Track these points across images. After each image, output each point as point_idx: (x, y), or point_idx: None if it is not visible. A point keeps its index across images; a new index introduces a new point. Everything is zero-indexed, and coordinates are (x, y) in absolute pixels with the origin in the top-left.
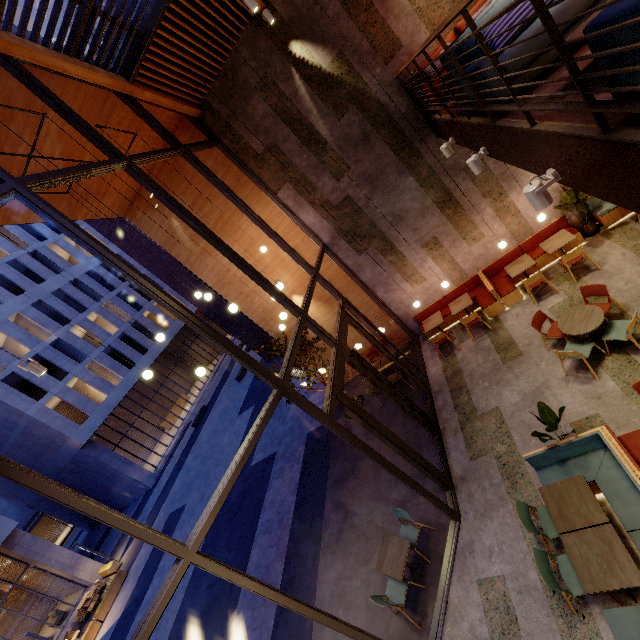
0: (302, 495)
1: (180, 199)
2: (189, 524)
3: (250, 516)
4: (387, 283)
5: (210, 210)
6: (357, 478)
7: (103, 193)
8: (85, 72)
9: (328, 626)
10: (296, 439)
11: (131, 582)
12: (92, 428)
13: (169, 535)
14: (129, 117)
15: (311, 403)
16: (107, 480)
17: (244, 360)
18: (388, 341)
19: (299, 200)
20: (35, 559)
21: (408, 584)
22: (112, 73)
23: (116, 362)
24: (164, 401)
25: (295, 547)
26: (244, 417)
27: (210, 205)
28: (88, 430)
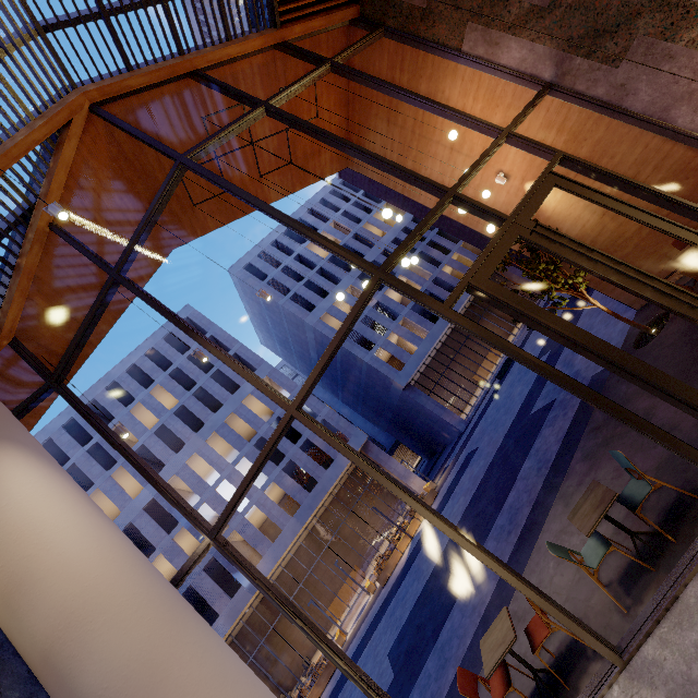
0: (565, 445)
1: (377, 123)
2: (476, 463)
3: (516, 461)
4: (694, 91)
5: (403, 119)
6: (619, 424)
7: (318, 151)
8: (241, 46)
9: (427, 520)
10: None
11: (438, 499)
12: (408, 374)
13: (463, 470)
14: (300, 64)
15: (414, 290)
16: (427, 419)
17: (334, 251)
18: (669, 200)
19: (491, 37)
20: (381, 464)
21: (632, 559)
22: (263, 31)
23: (422, 318)
24: (476, 356)
25: (543, 496)
26: None
27: (401, 113)
28: (405, 376)
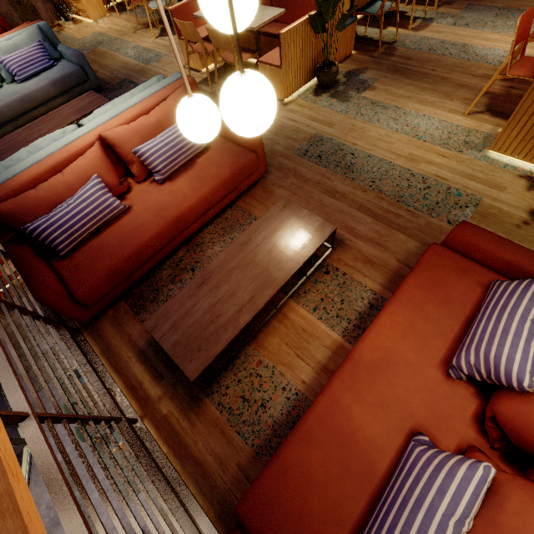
0: None
1: None
2: None
3: None
4: None
5: None
6: None
7: None
8: None
9: None
10: None
11: None
12: None
13: None
14: None
15: None
16: None
17: None
18: None
19: None
20: None
21: None
22: None
23: None
24: None
25: None
26: None
27: None
28: None
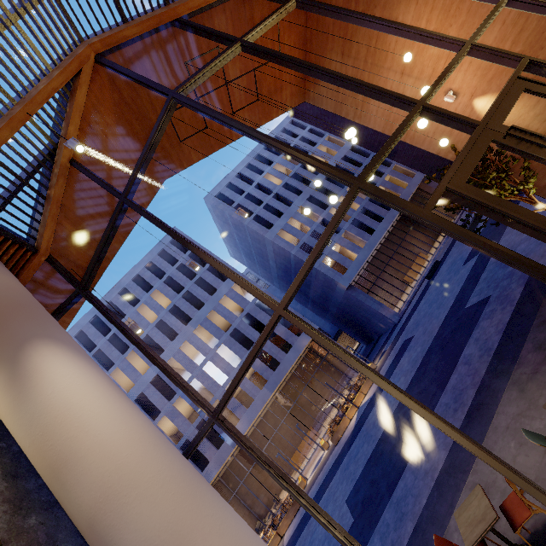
0: (507, 336)
1: (331, 57)
2: (413, 349)
3: (455, 349)
4: None
5: (357, 50)
6: None
7: (280, 88)
8: None
9: (411, 409)
10: (514, 281)
11: None
12: (350, 277)
13: (401, 354)
14: (266, 7)
15: (393, 196)
16: (366, 313)
17: (314, 165)
18: None
19: None
20: None
21: None
22: None
23: (360, 230)
24: (406, 260)
25: (489, 380)
26: (467, 266)
27: (355, 45)
28: (348, 278)
